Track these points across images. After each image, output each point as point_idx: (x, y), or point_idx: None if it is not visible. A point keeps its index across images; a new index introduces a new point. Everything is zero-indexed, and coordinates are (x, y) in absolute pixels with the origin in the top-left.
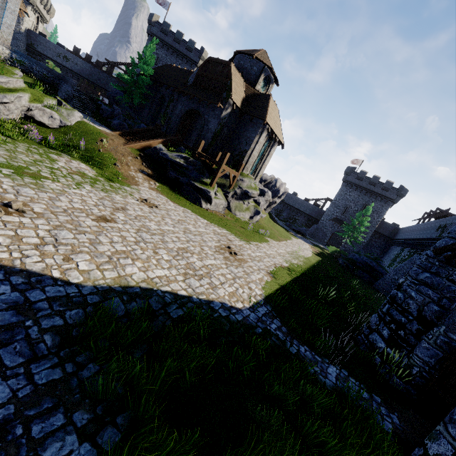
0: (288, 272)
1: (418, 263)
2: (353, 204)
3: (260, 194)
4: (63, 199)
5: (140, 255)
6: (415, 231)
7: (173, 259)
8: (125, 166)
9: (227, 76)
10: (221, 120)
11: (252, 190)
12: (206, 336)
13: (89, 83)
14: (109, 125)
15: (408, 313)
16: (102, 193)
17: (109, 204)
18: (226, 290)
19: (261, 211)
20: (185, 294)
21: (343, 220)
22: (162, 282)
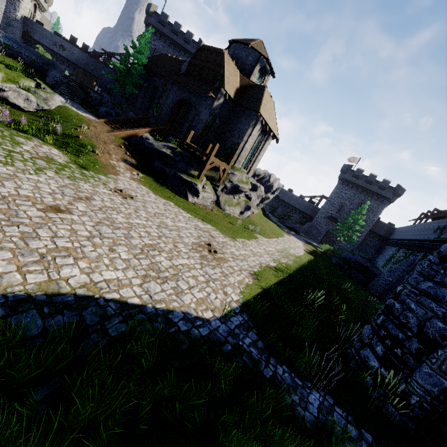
0: (275, 273)
1: (419, 269)
2: (348, 203)
3: (252, 188)
4: (8, 184)
5: (88, 253)
6: (412, 232)
7: (133, 258)
8: (105, 154)
9: (220, 65)
10: (212, 111)
11: (243, 184)
12: (153, 360)
13: (85, 73)
14: (96, 113)
15: (407, 328)
16: (66, 180)
17: (71, 192)
18: (195, 296)
19: (253, 207)
20: (137, 303)
21: (338, 218)
22: (109, 287)
